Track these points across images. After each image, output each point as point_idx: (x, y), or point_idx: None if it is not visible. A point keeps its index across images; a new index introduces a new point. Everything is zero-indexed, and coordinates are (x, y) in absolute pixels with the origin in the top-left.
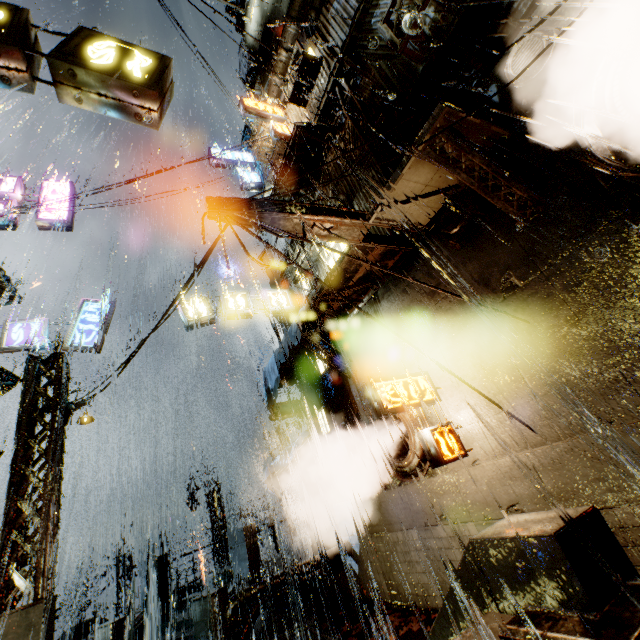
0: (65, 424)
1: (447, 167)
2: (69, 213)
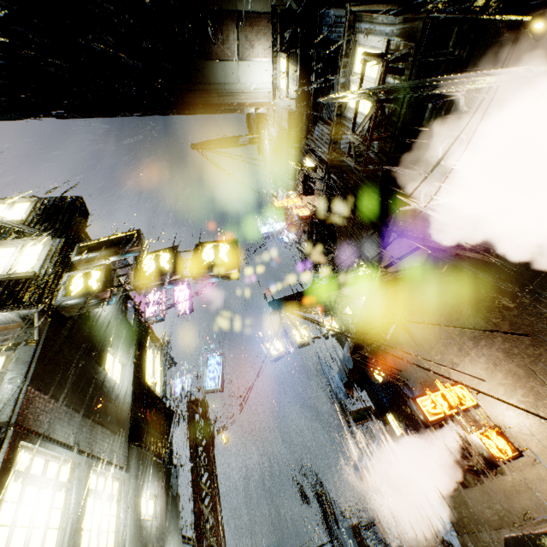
0: (213, 446)
1: (416, 240)
2: (190, 301)
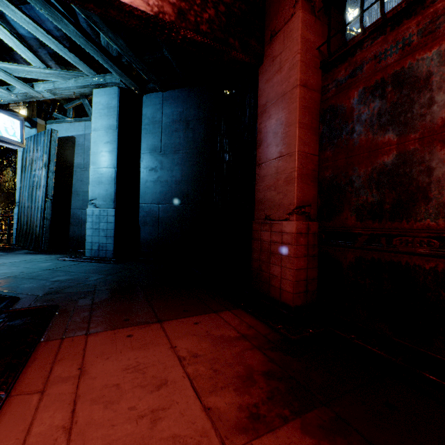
0: None
1: None
2: None
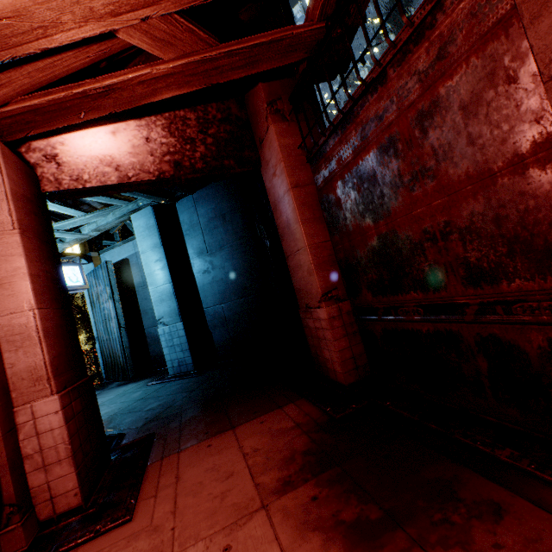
0: None
1: None
2: None
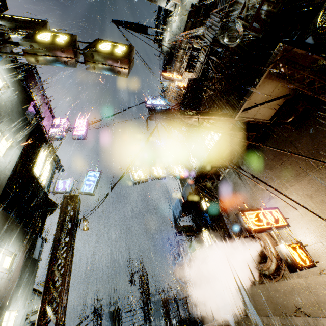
0: (76, 230)
1: (285, 80)
2: (85, 132)
